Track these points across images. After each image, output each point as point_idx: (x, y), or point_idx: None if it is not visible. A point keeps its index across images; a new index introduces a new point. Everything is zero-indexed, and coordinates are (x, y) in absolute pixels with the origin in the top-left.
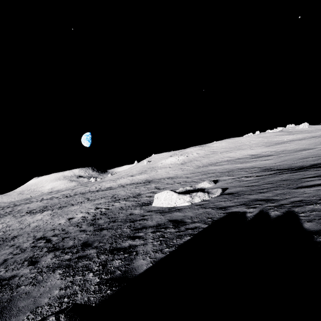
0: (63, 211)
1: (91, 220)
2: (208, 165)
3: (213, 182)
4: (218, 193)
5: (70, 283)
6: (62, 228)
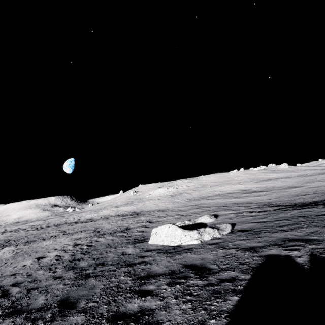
0: (31, 248)
1: (68, 261)
2: (199, 198)
3: (214, 217)
4: (228, 229)
5: None
6: (27, 273)
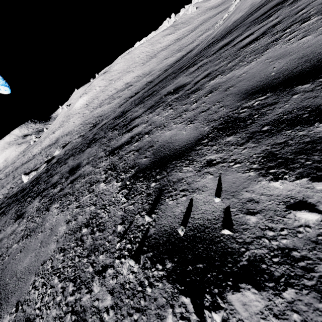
0: None
1: None
2: (98, 105)
3: (62, 148)
4: (43, 167)
5: None
6: None
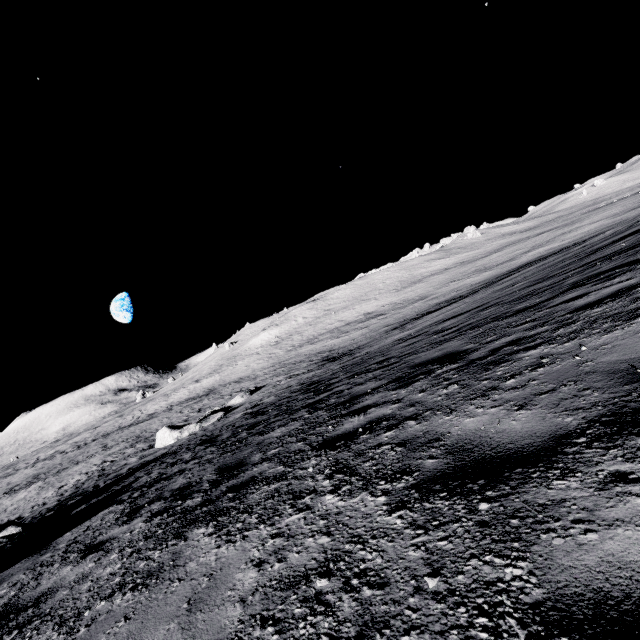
0: (58, 478)
1: (81, 483)
2: (305, 342)
3: (250, 394)
4: (215, 419)
5: None
6: (43, 502)
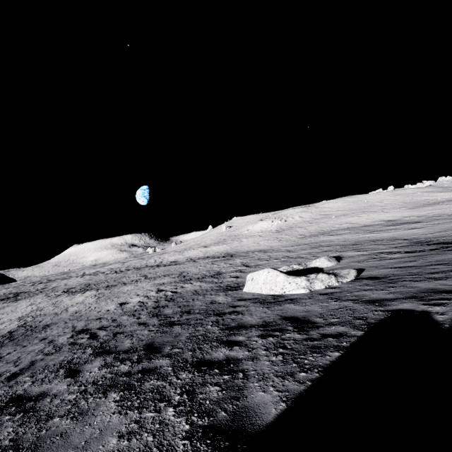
0: (112, 293)
1: (152, 308)
2: (318, 234)
3: (335, 260)
4: (351, 276)
5: (136, 425)
6: (112, 318)
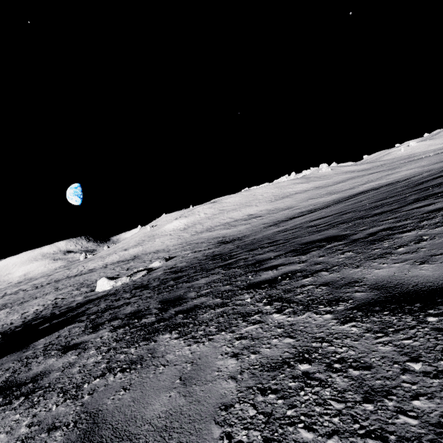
0: (22, 307)
1: (39, 311)
2: (205, 230)
3: (165, 260)
4: (140, 275)
5: None
6: (11, 322)
